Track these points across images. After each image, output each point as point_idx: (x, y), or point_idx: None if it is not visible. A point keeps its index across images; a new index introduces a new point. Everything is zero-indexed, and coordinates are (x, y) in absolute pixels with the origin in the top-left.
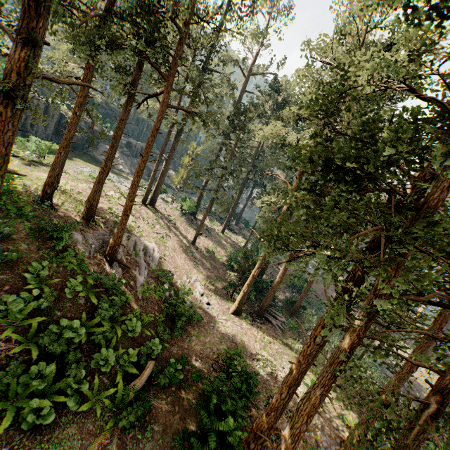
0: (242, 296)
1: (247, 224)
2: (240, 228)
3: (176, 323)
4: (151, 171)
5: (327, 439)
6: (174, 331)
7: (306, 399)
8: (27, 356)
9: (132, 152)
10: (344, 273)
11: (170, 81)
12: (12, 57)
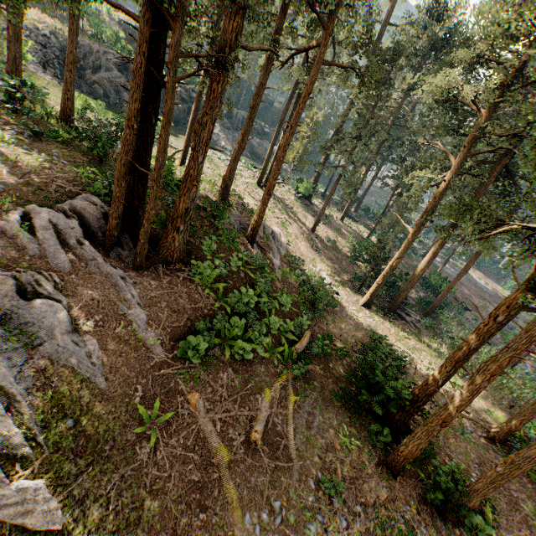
0: (376, 288)
1: (368, 211)
2: (361, 216)
3: (316, 306)
4: (253, 147)
5: (472, 426)
6: (315, 312)
7: (490, 362)
8: (222, 311)
9: (233, 124)
10: (535, 256)
11: (328, 29)
12: (227, 30)
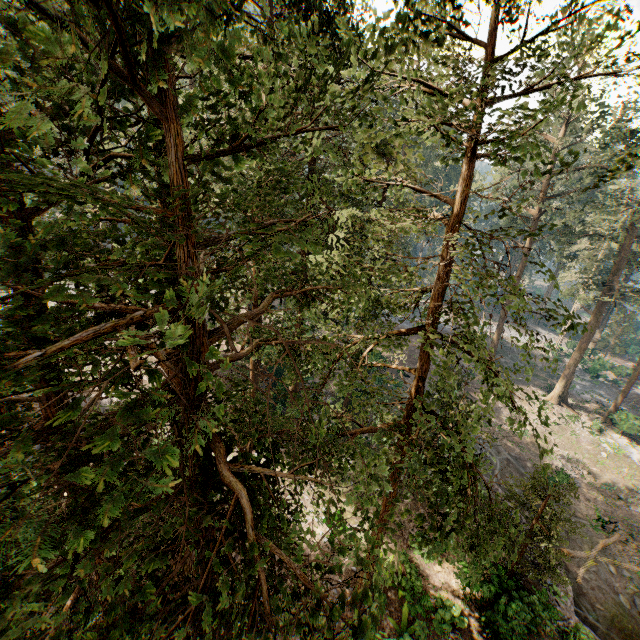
0: None
1: None
2: None
3: None
4: None
5: (336, 591)
6: None
7: None
8: None
9: None
10: None
11: None
12: None
